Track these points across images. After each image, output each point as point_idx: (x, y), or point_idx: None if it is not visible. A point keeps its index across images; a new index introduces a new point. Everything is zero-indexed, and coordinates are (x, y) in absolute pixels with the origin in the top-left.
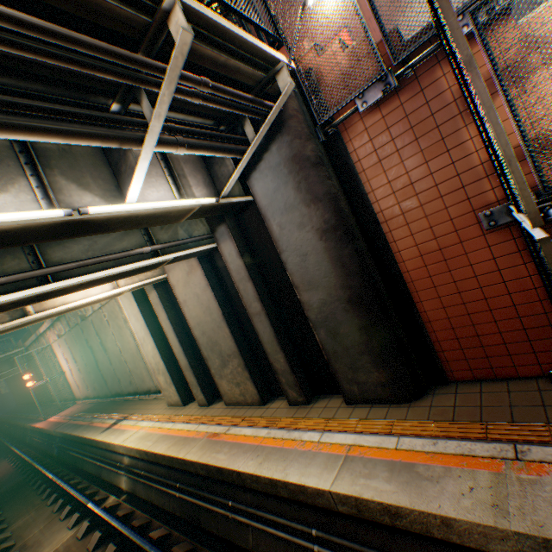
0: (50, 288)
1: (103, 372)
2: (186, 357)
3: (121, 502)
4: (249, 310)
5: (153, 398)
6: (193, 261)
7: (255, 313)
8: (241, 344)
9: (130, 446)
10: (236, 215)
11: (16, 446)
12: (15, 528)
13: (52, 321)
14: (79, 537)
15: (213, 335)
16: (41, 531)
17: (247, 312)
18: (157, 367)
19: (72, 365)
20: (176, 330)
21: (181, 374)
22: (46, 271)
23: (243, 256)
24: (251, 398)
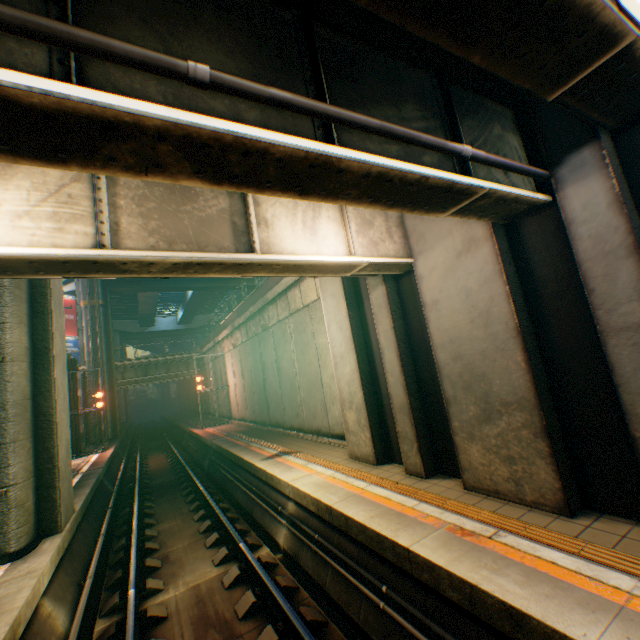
0: (333, 152)
1: (268, 394)
2: (406, 392)
3: (277, 562)
4: (603, 319)
5: (321, 441)
6: (477, 232)
7: (621, 326)
8: (539, 388)
9: (303, 490)
10: (614, 134)
11: (174, 444)
12: (161, 529)
13: (232, 328)
14: (225, 584)
15: (477, 363)
16: (184, 549)
17: (595, 324)
18: (348, 399)
19: (237, 380)
20: (399, 349)
21: (380, 419)
22: (340, 112)
23: (624, 207)
24: (535, 493)
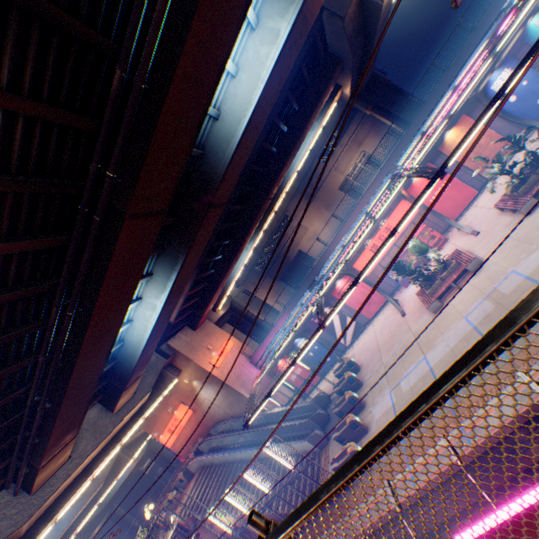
0: None
1: None
2: None
3: None
4: None
5: None
6: None
7: None
8: None
9: None
10: None
11: None
12: None
13: None
14: None
15: None
16: None
17: None
18: None
19: None
20: None
21: None
22: None
23: None
24: None
